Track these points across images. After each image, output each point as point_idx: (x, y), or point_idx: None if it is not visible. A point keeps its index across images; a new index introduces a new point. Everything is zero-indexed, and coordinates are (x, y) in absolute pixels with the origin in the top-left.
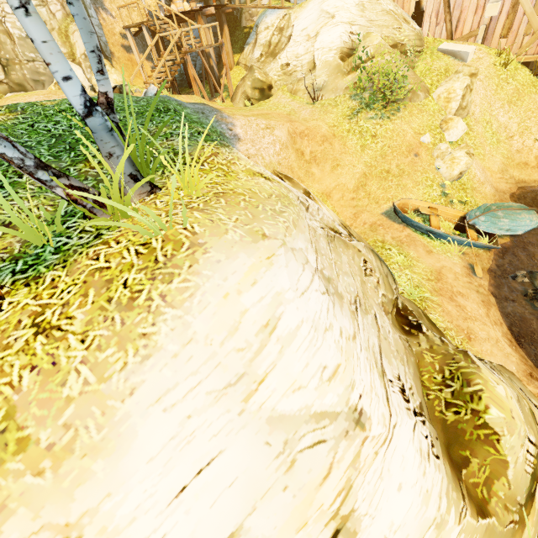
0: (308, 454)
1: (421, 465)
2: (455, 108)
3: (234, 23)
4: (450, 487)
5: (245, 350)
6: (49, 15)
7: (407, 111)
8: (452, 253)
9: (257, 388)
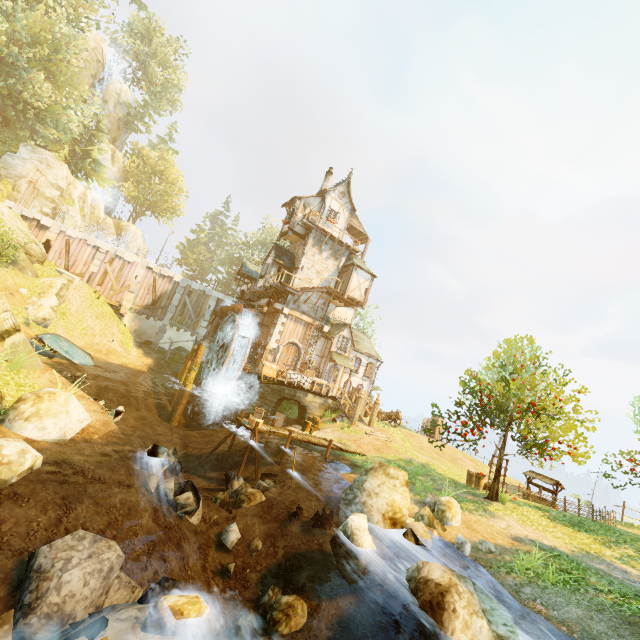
0: None
1: None
2: (55, 293)
3: None
4: None
5: None
6: None
7: (14, 272)
8: None
9: None
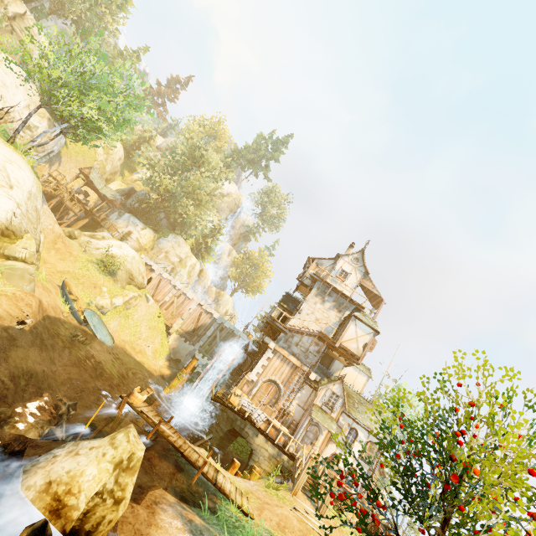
0: (0, 175)
1: (5, 211)
2: (126, 300)
3: (95, 228)
4: (1, 222)
5: (16, 162)
6: (28, 139)
7: (109, 279)
8: (65, 309)
9: (10, 164)
